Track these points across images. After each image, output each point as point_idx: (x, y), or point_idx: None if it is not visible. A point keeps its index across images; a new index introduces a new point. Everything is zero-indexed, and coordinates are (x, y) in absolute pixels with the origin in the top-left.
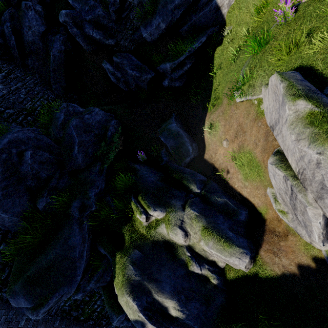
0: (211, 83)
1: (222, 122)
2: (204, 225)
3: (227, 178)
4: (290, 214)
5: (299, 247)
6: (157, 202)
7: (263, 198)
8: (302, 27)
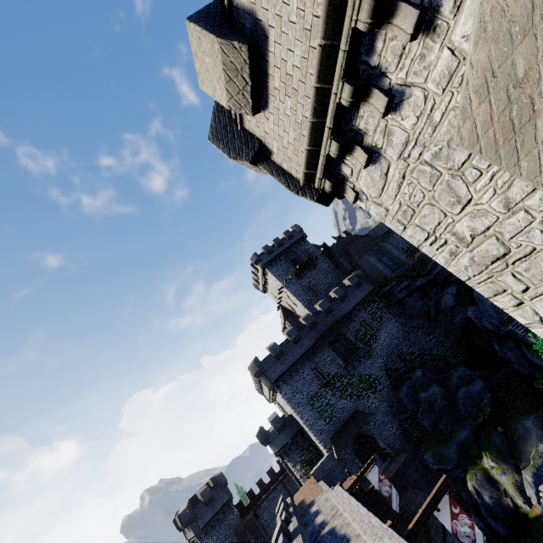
0: None
1: None
2: (513, 482)
3: None
4: None
5: None
6: (495, 459)
7: None
8: None
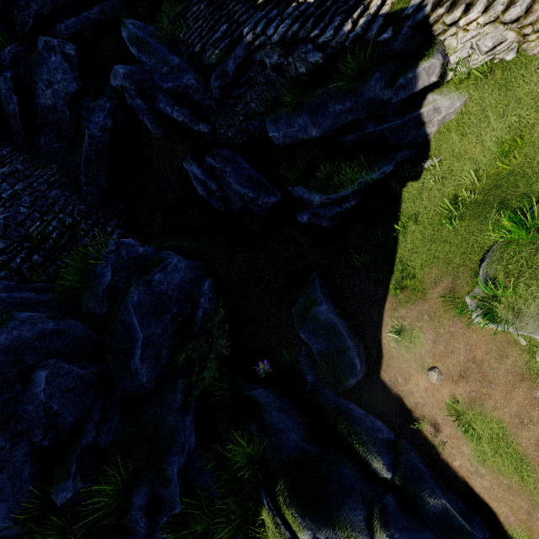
0: (395, 241)
1: (429, 335)
2: None
3: (435, 440)
4: None
5: None
6: (316, 512)
7: (523, 514)
8: None
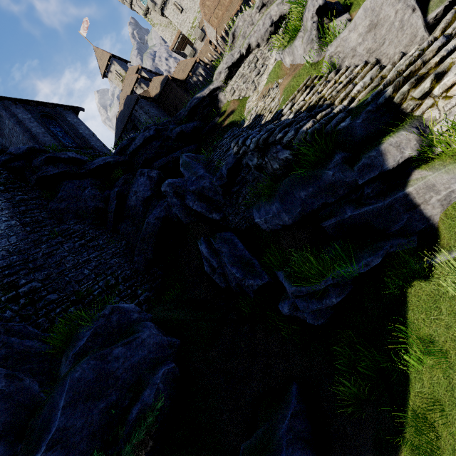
0: (404, 373)
1: None
2: None
3: None
4: None
5: None
6: None
7: None
8: None
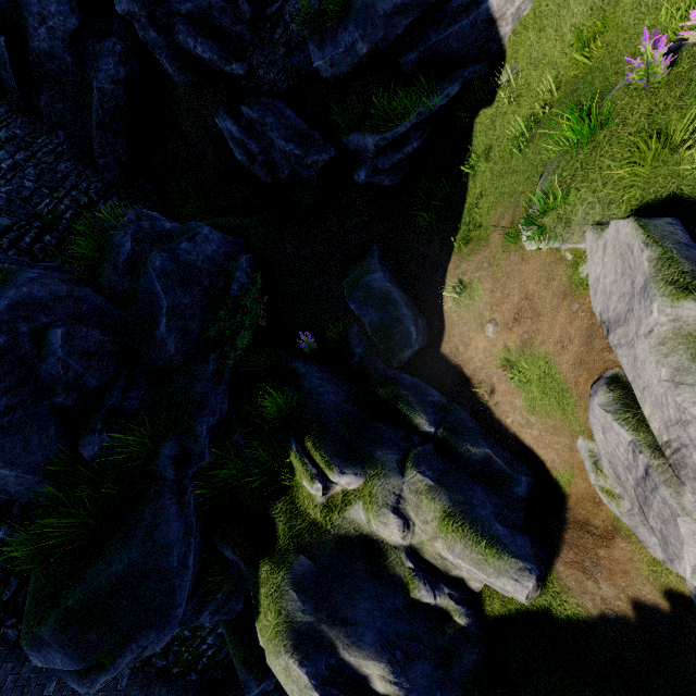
0: (464, 189)
1: (487, 284)
2: (445, 508)
3: (490, 401)
4: (627, 502)
5: (637, 566)
6: (346, 454)
7: (567, 453)
8: (683, 104)
